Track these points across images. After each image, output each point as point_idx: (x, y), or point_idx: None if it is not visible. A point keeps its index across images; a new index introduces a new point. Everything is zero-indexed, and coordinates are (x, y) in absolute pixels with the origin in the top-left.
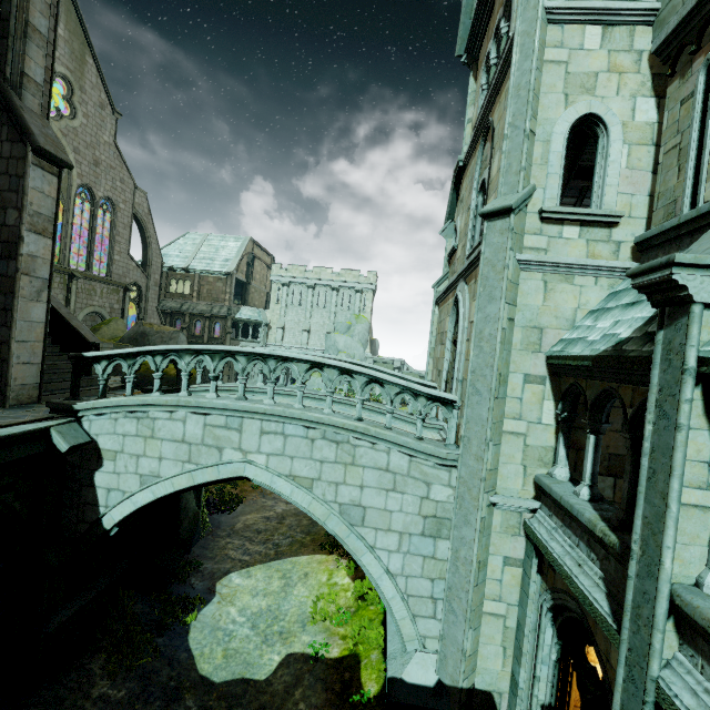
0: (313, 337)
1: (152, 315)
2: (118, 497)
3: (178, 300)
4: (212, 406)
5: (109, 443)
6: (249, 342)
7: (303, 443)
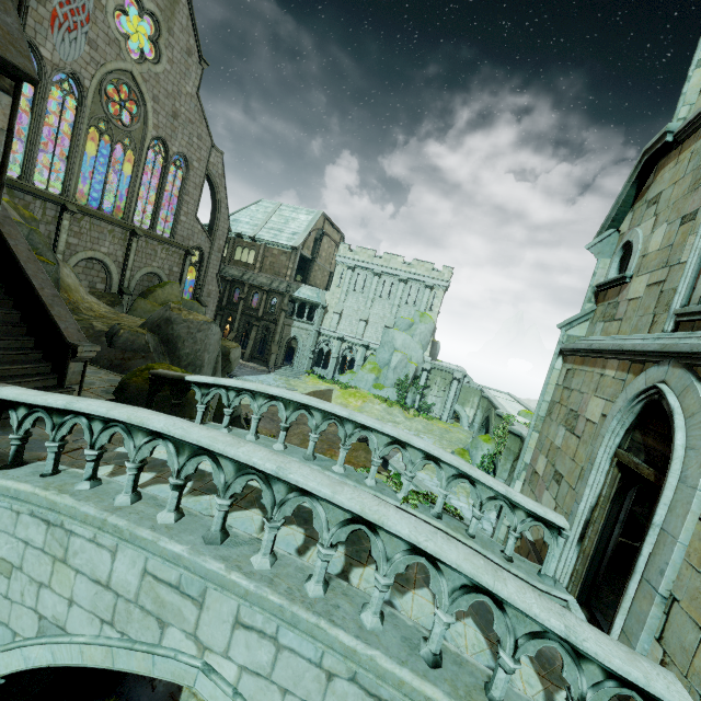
0: (370, 329)
1: (211, 282)
2: (6, 637)
3: (240, 268)
4: (155, 551)
5: (4, 547)
6: (303, 322)
7: (310, 672)
